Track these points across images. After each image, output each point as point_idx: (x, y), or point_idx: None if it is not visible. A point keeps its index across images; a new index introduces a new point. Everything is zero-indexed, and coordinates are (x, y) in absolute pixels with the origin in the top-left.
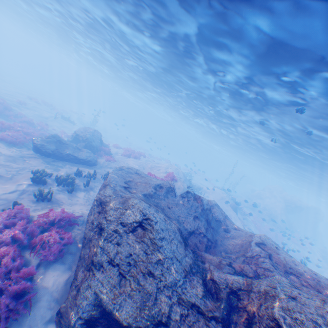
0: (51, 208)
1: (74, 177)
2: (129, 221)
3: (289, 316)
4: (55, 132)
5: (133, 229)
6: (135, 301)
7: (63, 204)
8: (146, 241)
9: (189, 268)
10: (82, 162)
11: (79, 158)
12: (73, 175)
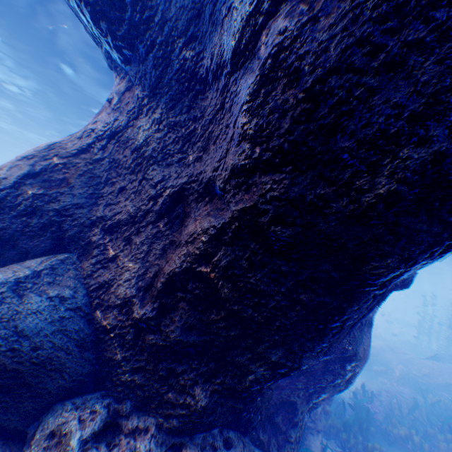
0: None
1: None
2: None
3: None
4: None
5: None
6: None
7: None
8: None
9: None
10: None
11: None
12: None
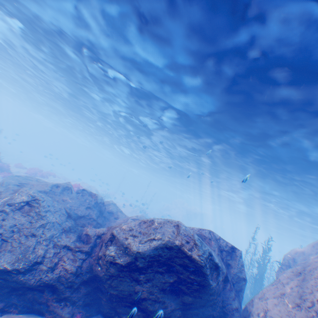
0: None
1: None
2: (18, 202)
3: (120, 229)
4: None
5: (21, 207)
6: (15, 253)
7: None
8: (33, 214)
9: (69, 229)
10: None
11: None
12: None
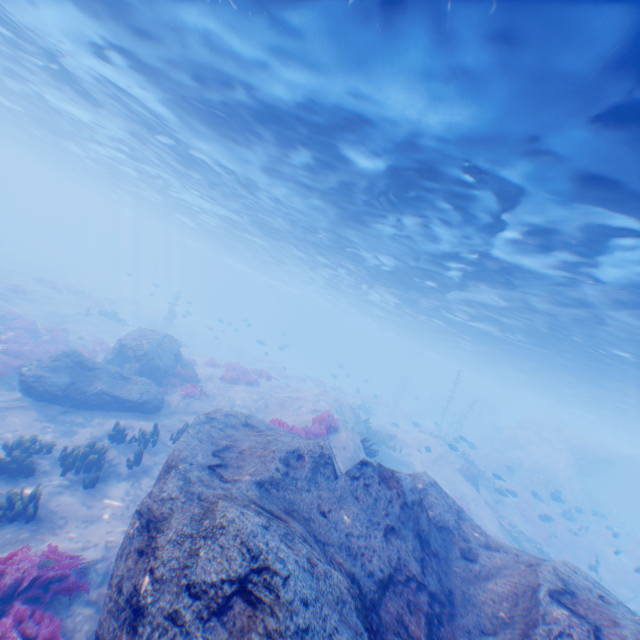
0: (21, 547)
1: (103, 446)
2: (214, 582)
3: None
4: (81, 345)
5: (224, 607)
6: None
7: (65, 522)
8: None
9: None
10: (130, 407)
11: (122, 398)
12: (104, 439)
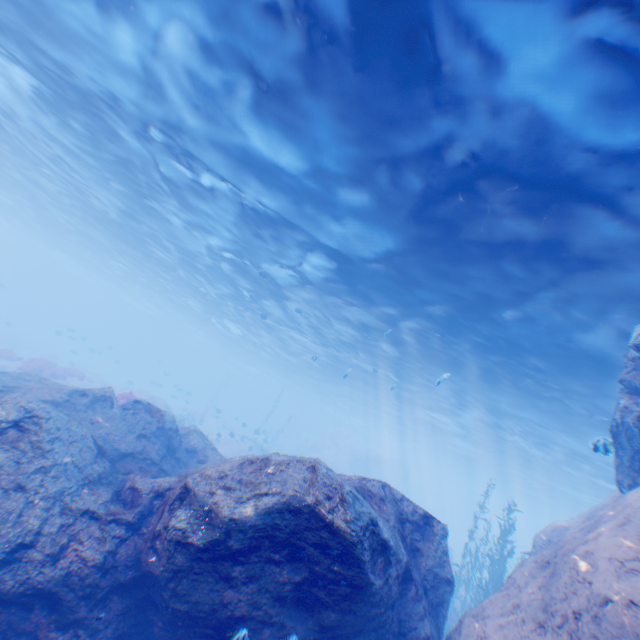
0: None
1: None
2: None
3: (201, 476)
4: None
5: (1, 432)
6: None
7: None
8: (24, 446)
9: (98, 477)
10: None
11: None
12: None
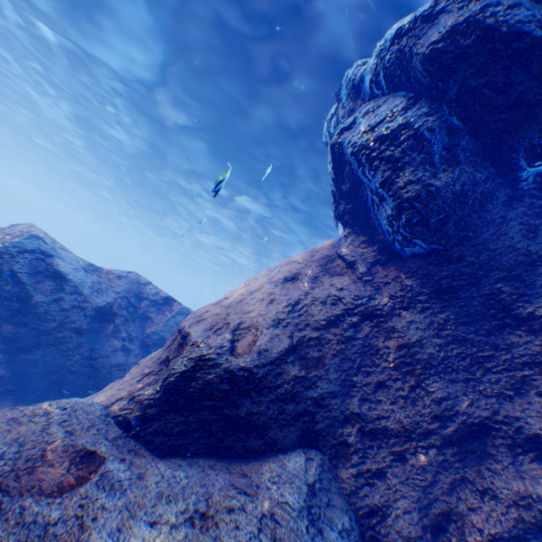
0: None
1: None
2: None
3: None
4: None
5: None
6: None
7: None
8: None
9: None
10: None
11: None
12: None
